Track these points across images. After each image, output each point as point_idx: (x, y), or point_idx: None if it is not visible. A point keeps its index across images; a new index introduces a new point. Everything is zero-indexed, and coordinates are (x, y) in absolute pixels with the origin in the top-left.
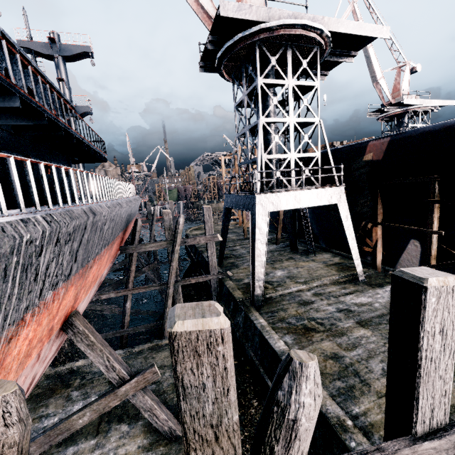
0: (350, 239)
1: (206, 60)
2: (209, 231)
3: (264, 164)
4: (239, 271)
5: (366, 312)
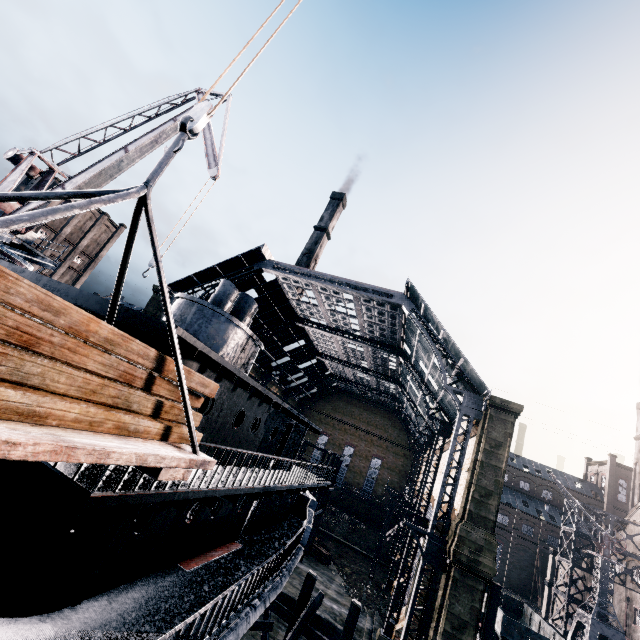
0: None
1: None
2: None
3: None
4: None
5: None
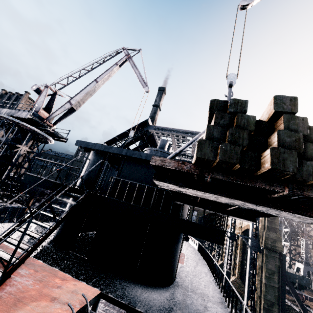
0: None
1: (33, 117)
2: None
3: None
4: None
5: None
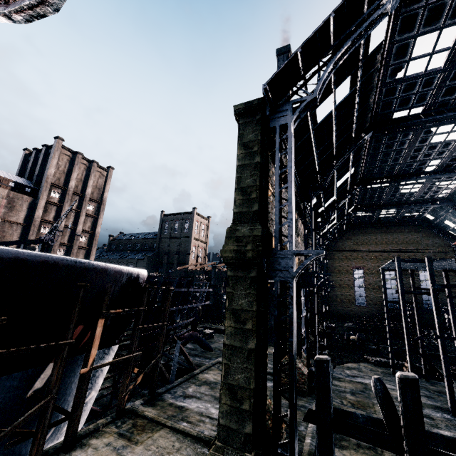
0: None
1: None
2: None
3: None
4: None
5: None
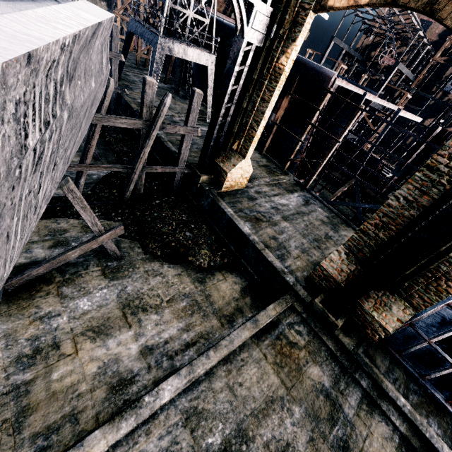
0: (209, 94)
1: None
2: (115, 49)
3: (169, 8)
4: (134, 93)
5: (202, 133)
